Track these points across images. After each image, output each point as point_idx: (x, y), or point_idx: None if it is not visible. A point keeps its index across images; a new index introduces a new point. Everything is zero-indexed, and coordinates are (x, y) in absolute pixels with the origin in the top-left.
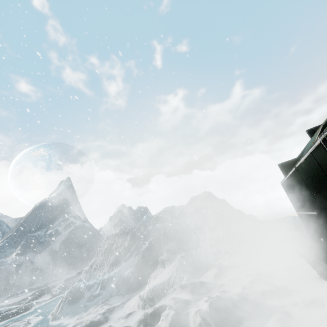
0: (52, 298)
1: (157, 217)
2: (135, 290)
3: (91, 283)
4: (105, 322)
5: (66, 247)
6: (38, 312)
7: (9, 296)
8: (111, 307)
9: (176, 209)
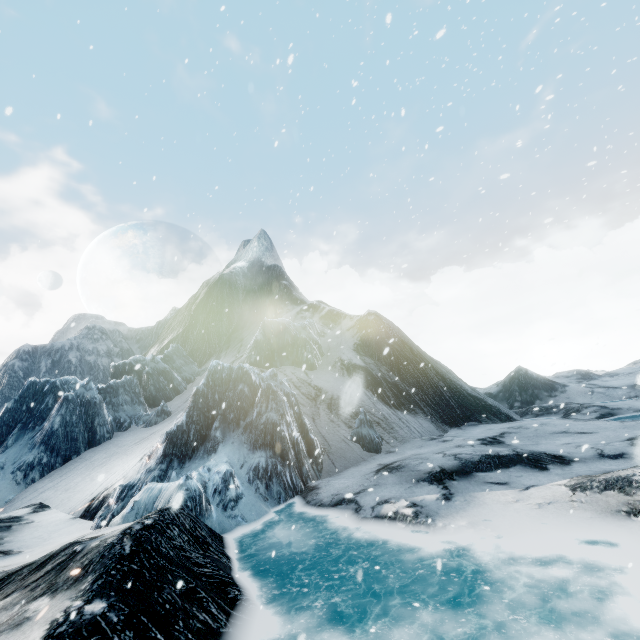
0: None
1: None
2: None
3: None
4: None
5: (376, 360)
6: None
7: (437, 478)
8: None
9: None
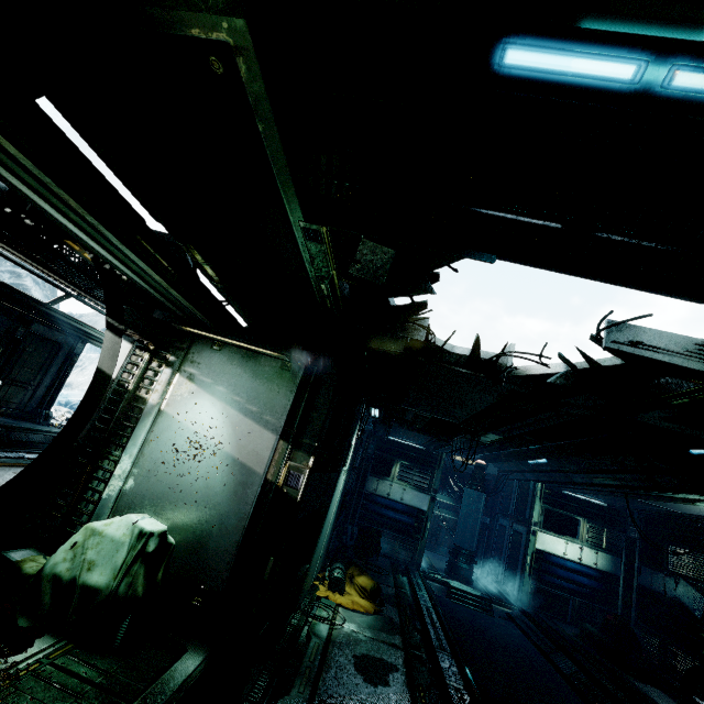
0: None
1: None
2: None
3: None
4: None
5: None
6: None
7: None
8: None
9: None
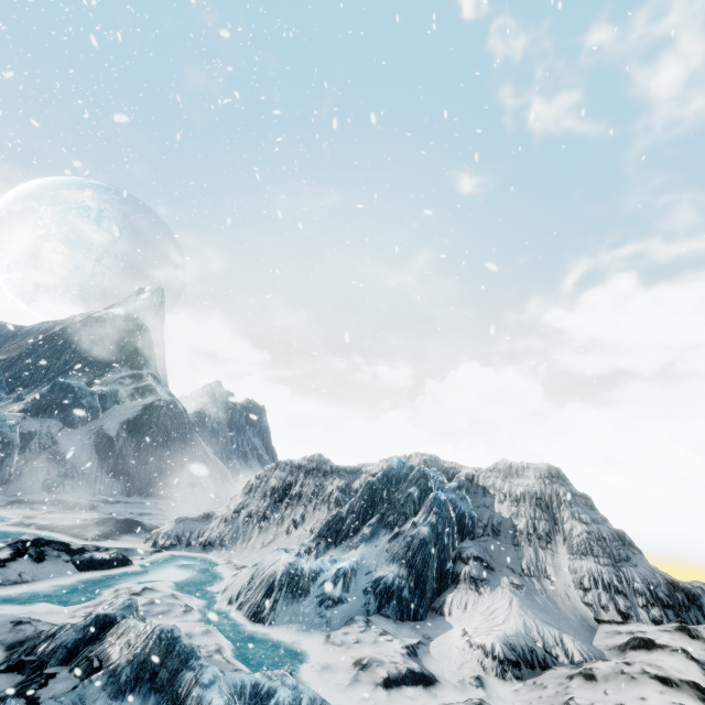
0: (159, 551)
1: (428, 473)
2: (415, 618)
3: (315, 567)
4: (435, 680)
5: (131, 436)
6: (168, 581)
7: (14, 501)
8: (406, 644)
9: (446, 466)
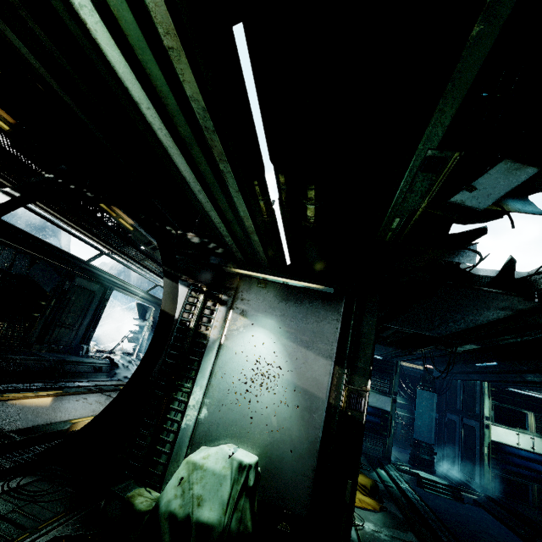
0: None
1: None
2: None
3: None
4: None
5: None
6: None
7: None
8: None
9: None
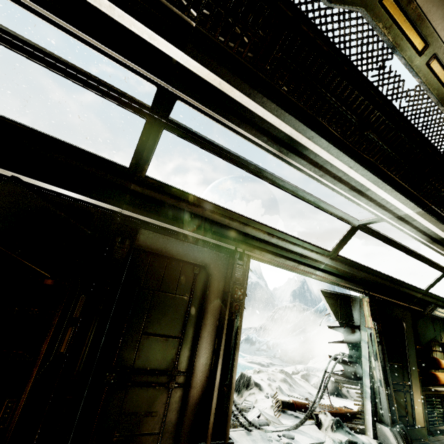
0: None
1: None
2: (294, 363)
3: (261, 339)
4: (267, 367)
5: None
6: None
7: None
8: (272, 362)
9: None
